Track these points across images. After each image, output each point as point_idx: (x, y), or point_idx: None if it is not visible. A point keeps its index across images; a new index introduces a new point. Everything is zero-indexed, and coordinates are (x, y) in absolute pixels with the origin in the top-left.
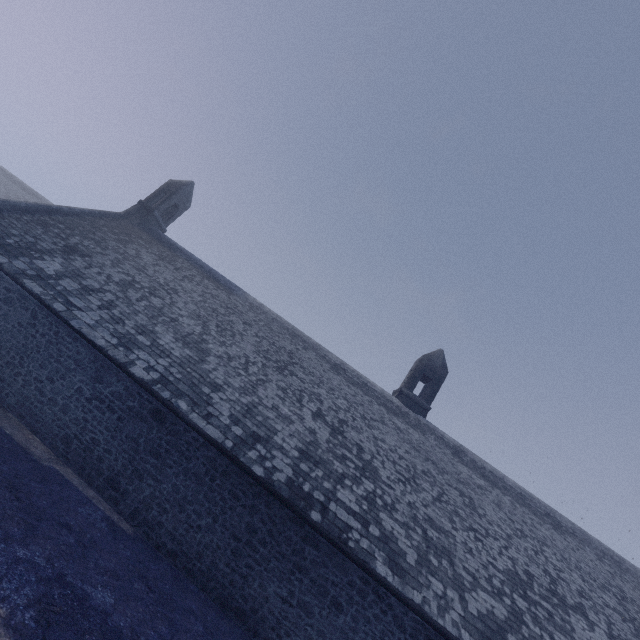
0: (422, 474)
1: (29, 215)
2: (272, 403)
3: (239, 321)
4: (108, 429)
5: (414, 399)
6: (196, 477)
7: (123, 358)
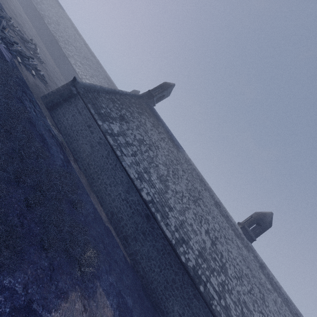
0: (245, 275)
1: (108, 95)
2: (190, 222)
3: (181, 169)
4: (128, 215)
5: (249, 232)
6: (157, 250)
7: (139, 186)
